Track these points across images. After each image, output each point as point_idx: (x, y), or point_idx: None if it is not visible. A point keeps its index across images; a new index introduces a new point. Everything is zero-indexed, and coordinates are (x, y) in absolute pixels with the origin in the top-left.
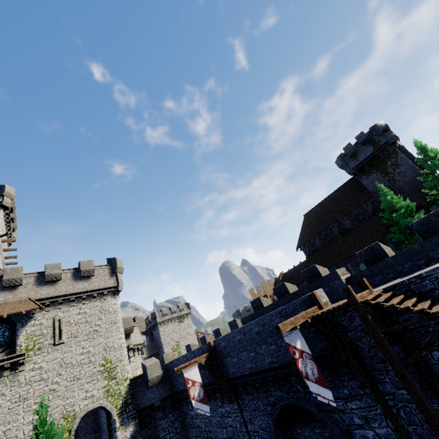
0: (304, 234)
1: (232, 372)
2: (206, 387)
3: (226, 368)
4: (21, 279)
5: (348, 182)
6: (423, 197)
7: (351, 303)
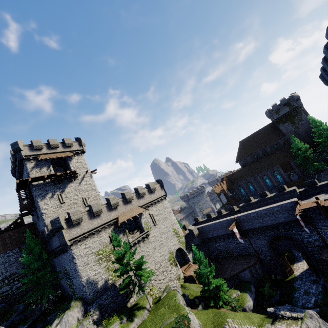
0: (240, 154)
1: (248, 228)
2: (228, 234)
3: (243, 226)
4: (132, 197)
5: (269, 124)
6: (311, 138)
7: (318, 205)
